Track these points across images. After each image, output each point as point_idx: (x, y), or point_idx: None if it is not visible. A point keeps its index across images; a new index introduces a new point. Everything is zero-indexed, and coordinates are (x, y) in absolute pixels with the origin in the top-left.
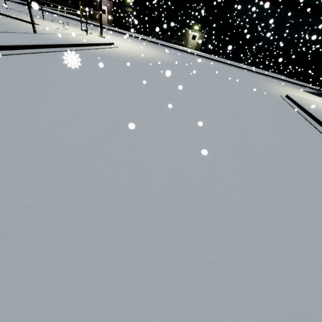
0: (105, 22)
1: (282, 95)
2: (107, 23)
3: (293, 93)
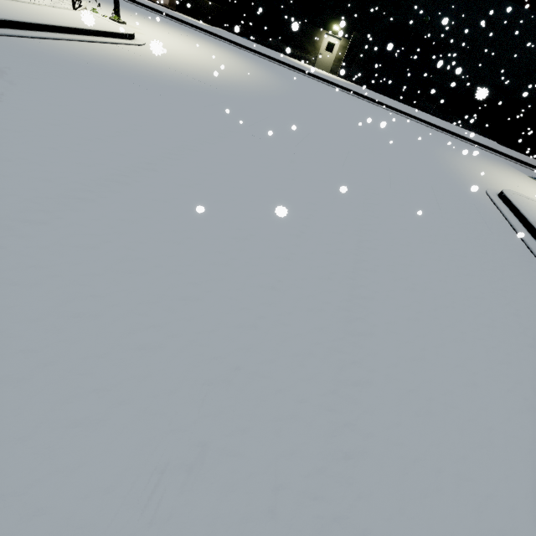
0: (165, 1)
1: (490, 191)
2: (168, 3)
3: (512, 184)
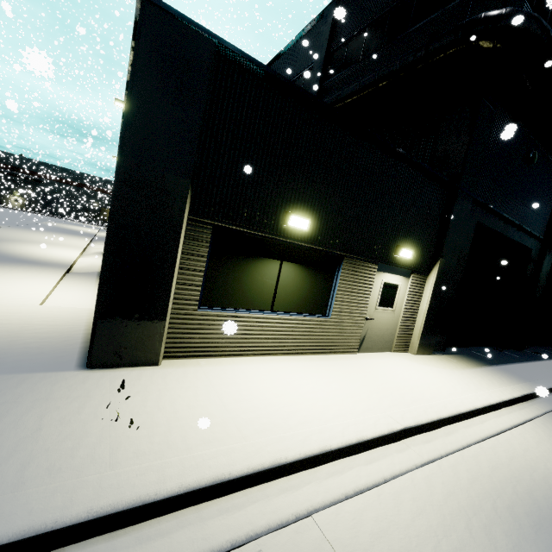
0: None
1: None
2: None
3: None
